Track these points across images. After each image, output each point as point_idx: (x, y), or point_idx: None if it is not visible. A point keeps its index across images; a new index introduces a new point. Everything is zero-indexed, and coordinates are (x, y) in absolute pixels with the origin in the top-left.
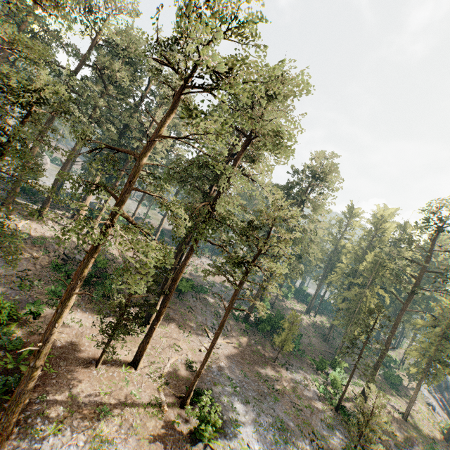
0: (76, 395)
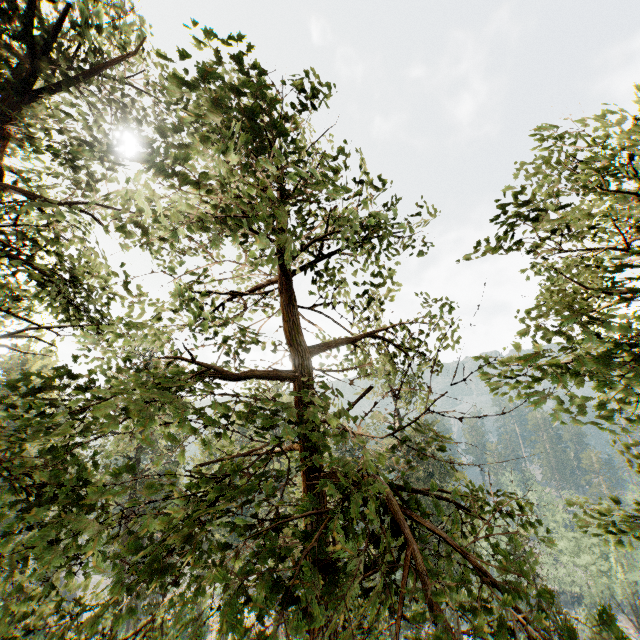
0: None
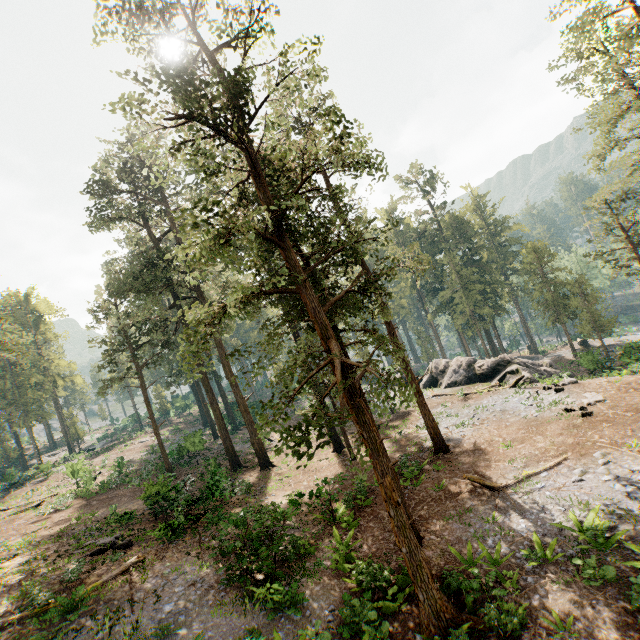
0: (391, 451)
